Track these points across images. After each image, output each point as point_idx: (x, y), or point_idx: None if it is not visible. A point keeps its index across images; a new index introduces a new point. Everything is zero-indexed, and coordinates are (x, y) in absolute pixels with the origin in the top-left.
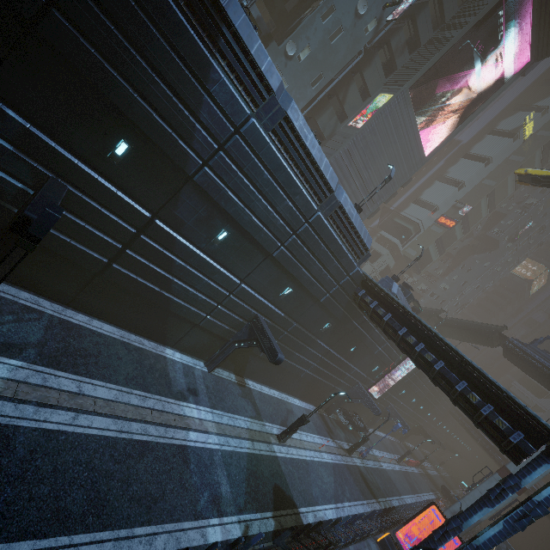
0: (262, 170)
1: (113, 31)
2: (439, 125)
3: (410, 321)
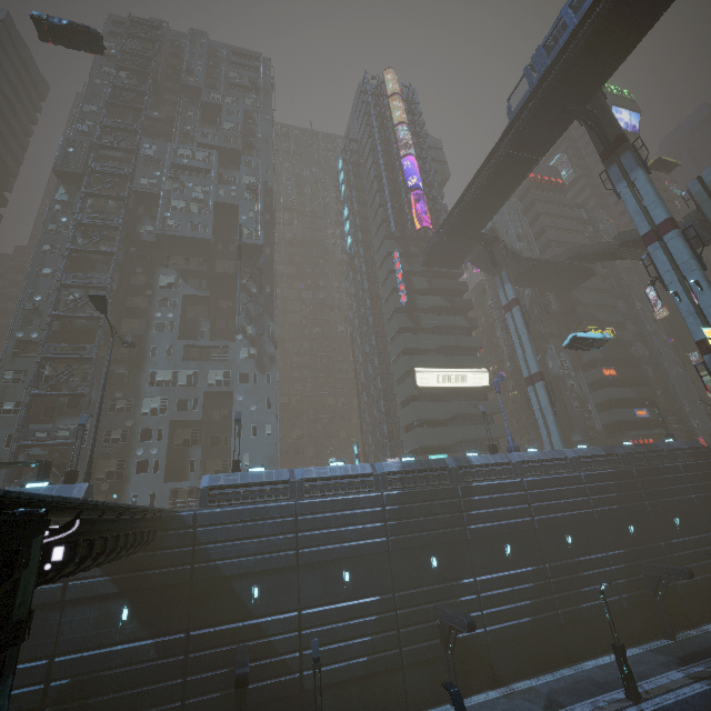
0: None
1: None
2: None
3: None
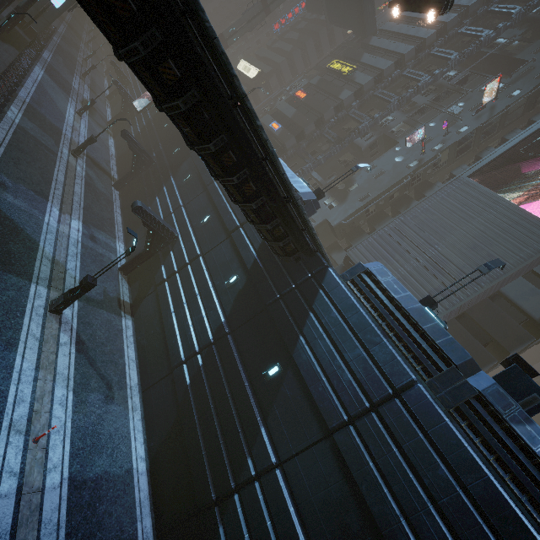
0: None
1: None
2: None
3: None
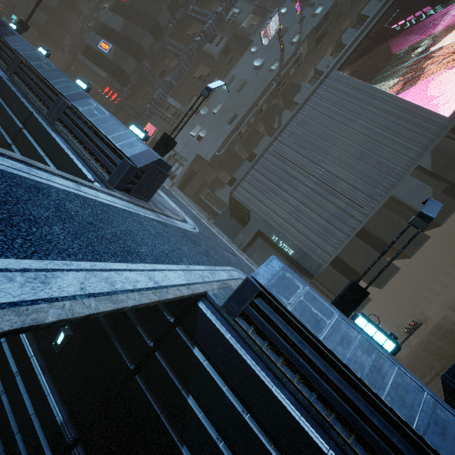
0: None
1: None
2: None
3: None
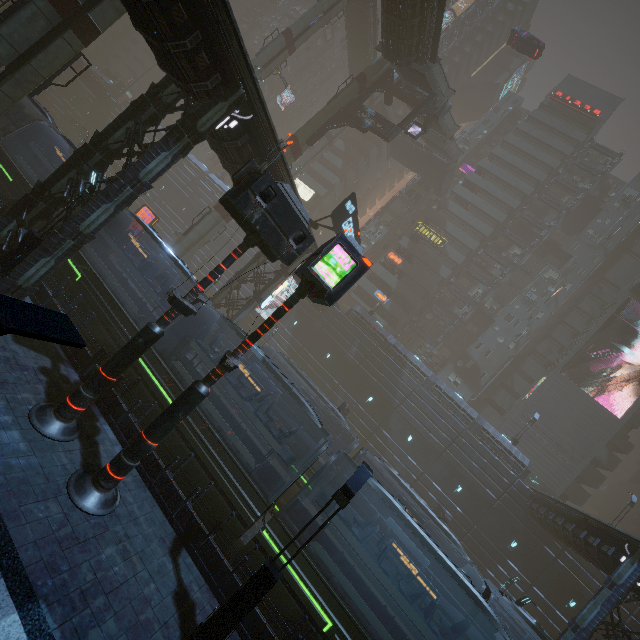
0: (426, 406)
1: (373, 367)
2: (632, 394)
3: (556, 507)
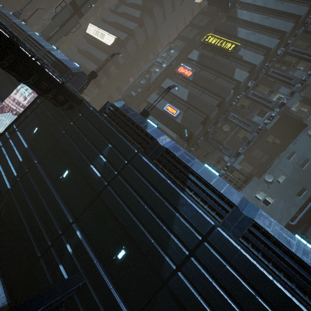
0: (238, 280)
1: (129, 189)
2: None
3: None
